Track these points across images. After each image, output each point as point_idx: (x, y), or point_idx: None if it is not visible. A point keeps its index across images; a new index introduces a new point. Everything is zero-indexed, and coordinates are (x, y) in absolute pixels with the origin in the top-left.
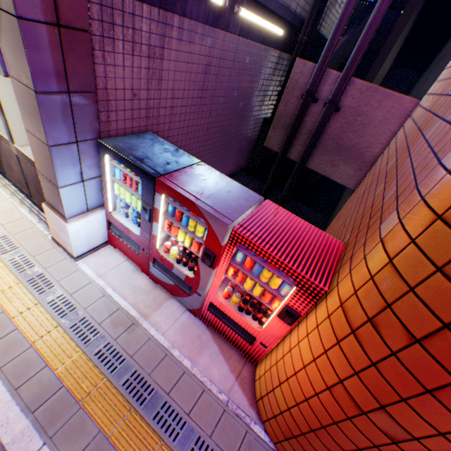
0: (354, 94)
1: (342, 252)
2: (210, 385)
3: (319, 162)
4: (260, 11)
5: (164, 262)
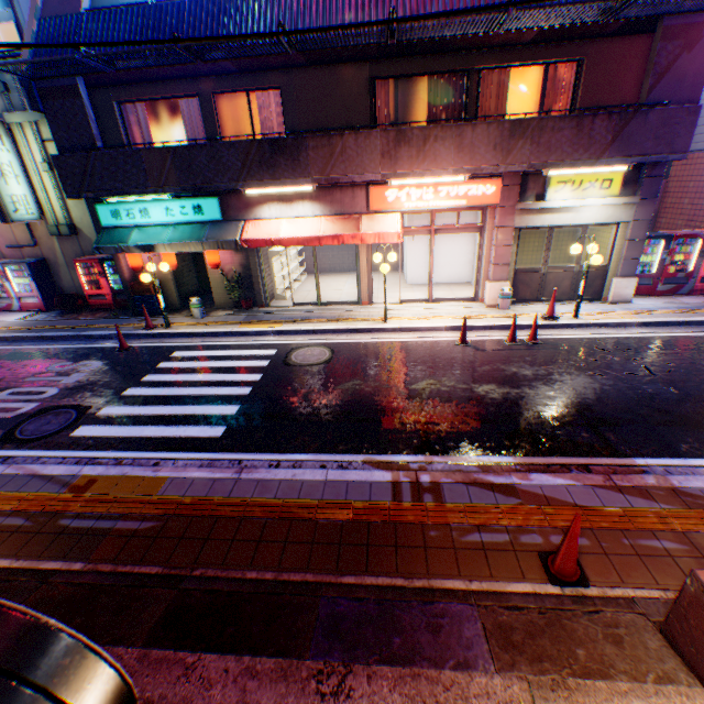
0: None
1: None
2: None
3: None
4: None
5: (670, 276)
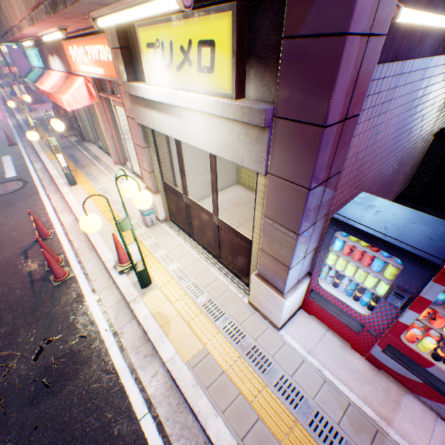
0: None
1: None
2: None
3: None
4: None
5: (409, 354)
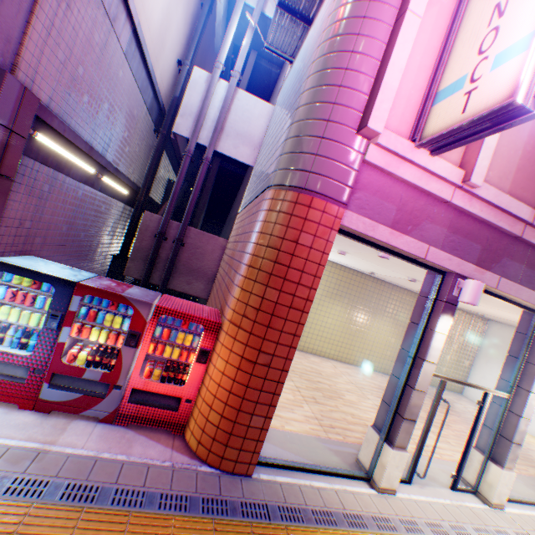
0: (192, 235)
1: (221, 310)
2: (153, 461)
3: (178, 282)
4: (114, 178)
5: (71, 371)
